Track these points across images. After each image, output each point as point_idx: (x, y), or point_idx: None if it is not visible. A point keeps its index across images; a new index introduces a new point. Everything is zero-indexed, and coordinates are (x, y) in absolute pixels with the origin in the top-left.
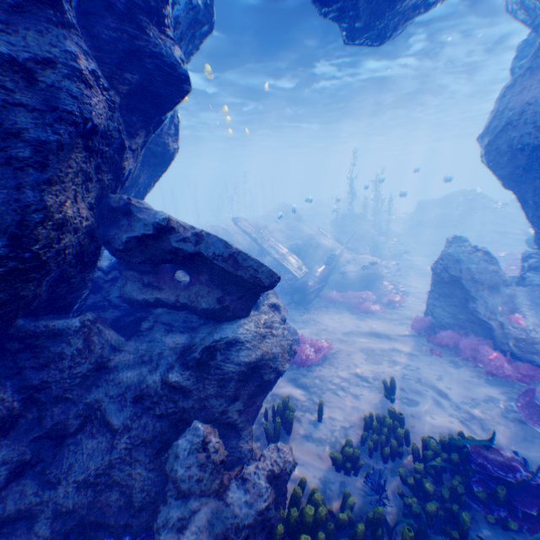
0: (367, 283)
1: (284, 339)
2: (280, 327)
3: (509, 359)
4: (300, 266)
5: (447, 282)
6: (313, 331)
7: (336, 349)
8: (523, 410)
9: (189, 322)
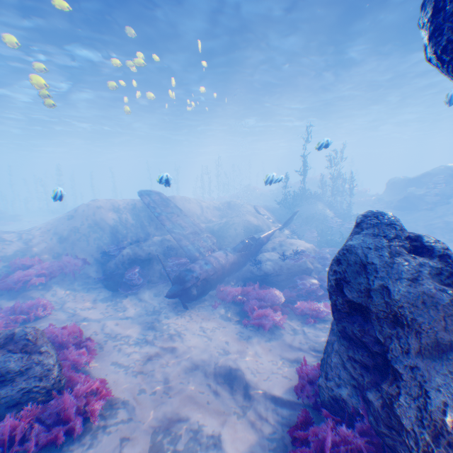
0: (287, 276)
1: None
2: None
3: None
4: (211, 248)
5: (348, 311)
6: (151, 352)
7: (121, 416)
8: None
9: None
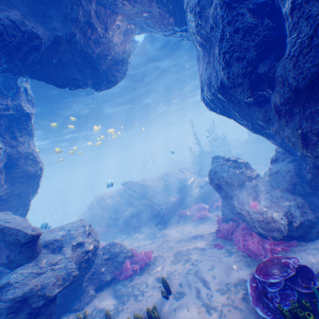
0: (207, 196)
1: (65, 269)
2: (65, 261)
3: (262, 239)
4: (166, 197)
5: (218, 188)
6: (159, 243)
7: (159, 257)
8: (254, 290)
9: (2, 274)
